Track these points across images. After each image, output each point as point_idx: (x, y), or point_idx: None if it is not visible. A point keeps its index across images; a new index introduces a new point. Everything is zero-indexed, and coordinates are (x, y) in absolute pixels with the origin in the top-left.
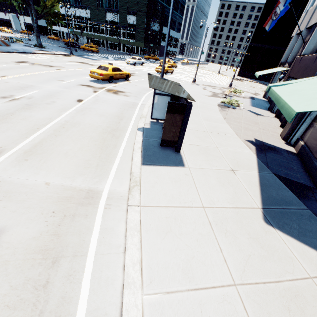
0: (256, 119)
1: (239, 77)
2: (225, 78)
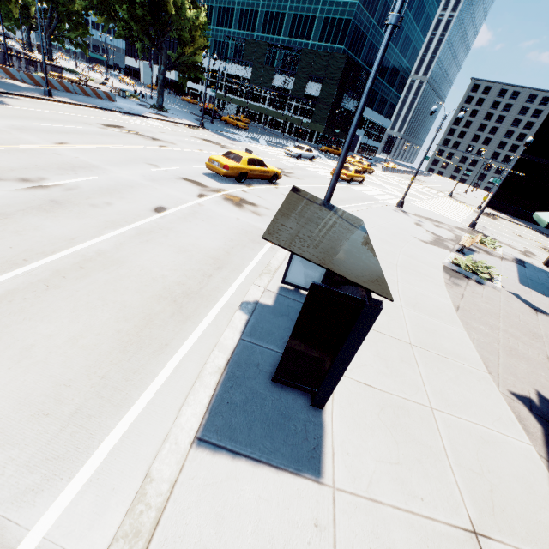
0: (536, 323)
1: (490, 209)
2: (461, 208)
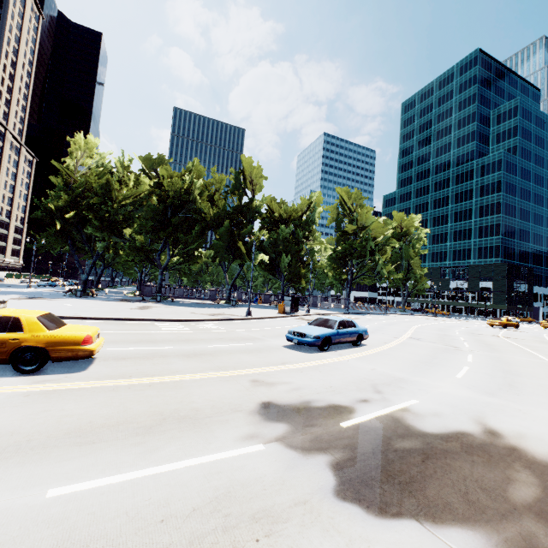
0: None
1: None
2: None
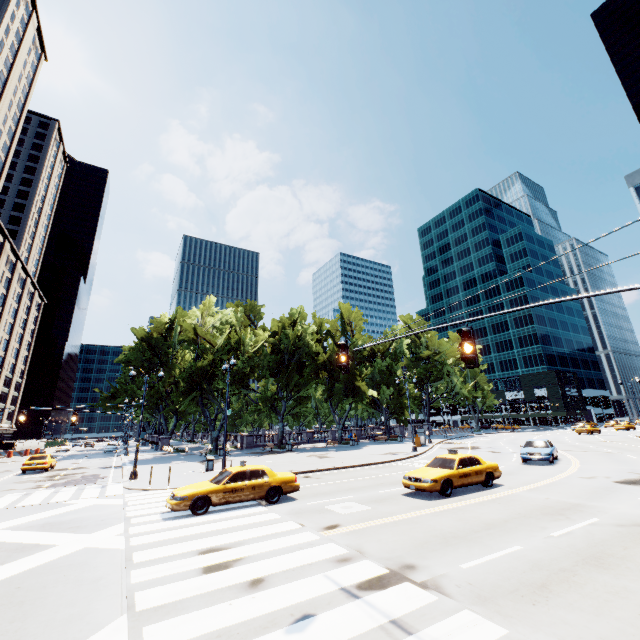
0: None
1: None
2: None
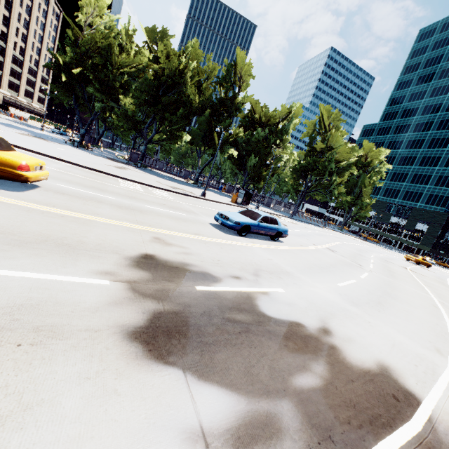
0: None
1: None
2: None
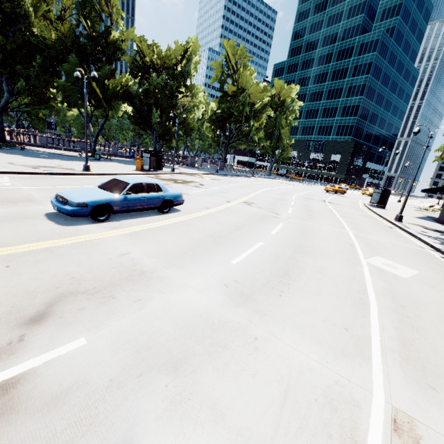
0: None
1: None
2: None
